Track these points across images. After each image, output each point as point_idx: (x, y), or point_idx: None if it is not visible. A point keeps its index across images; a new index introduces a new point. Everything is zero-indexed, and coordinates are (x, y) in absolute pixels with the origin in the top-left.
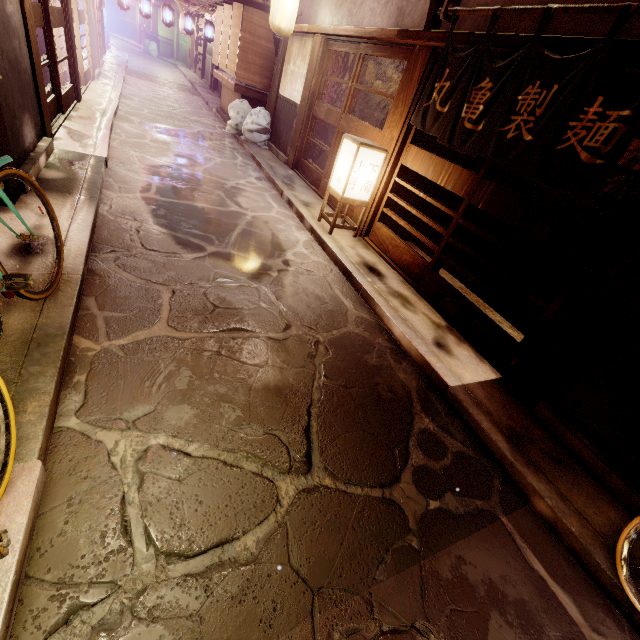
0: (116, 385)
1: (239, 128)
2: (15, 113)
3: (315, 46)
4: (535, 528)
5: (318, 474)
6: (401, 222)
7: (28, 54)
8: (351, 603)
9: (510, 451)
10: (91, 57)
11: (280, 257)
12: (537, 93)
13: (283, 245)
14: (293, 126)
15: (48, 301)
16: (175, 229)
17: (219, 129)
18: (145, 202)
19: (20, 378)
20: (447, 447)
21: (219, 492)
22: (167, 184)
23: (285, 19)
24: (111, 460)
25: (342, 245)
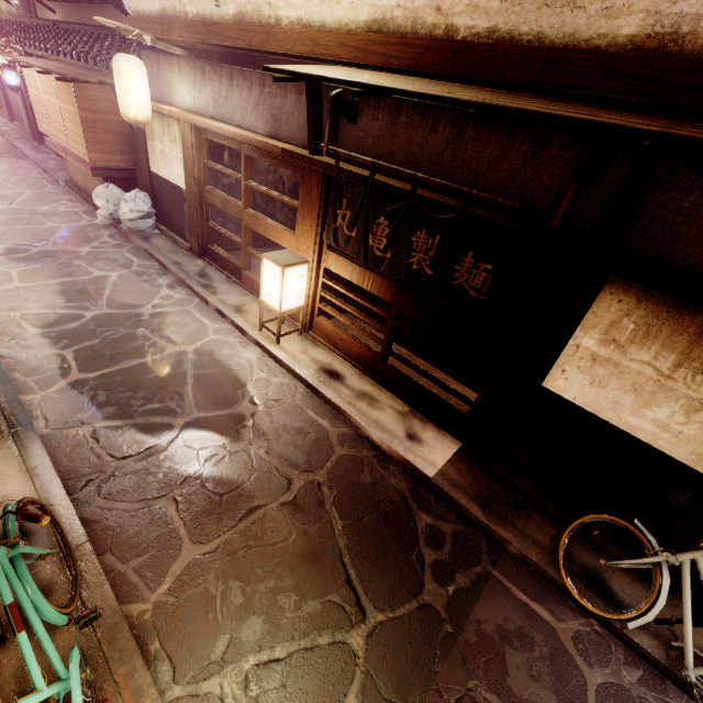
0: (188, 634)
1: (115, 217)
2: None
3: (185, 132)
4: (513, 567)
5: (372, 615)
6: (341, 319)
7: None
8: (428, 698)
9: (484, 516)
10: None
11: (245, 397)
12: (426, 239)
13: (240, 378)
14: (185, 211)
15: (82, 591)
16: (130, 414)
17: (85, 216)
18: (77, 391)
19: (119, 686)
20: (445, 533)
21: (314, 676)
22: (82, 348)
23: (140, 110)
24: (226, 702)
25: (294, 354)
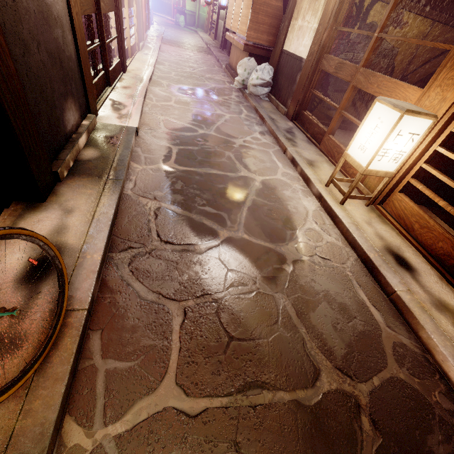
0: None
1: (245, 83)
2: (55, 103)
3: None
4: None
5: None
6: (440, 201)
7: (73, 41)
8: None
9: None
10: (137, 33)
11: (292, 239)
12: None
13: (293, 220)
14: (296, 80)
15: (39, 371)
16: (190, 208)
17: (227, 84)
18: (165, 174)
19: None
20: None
21: None
22: (185, 149)
23: None
24: None
25: (357, 220)
